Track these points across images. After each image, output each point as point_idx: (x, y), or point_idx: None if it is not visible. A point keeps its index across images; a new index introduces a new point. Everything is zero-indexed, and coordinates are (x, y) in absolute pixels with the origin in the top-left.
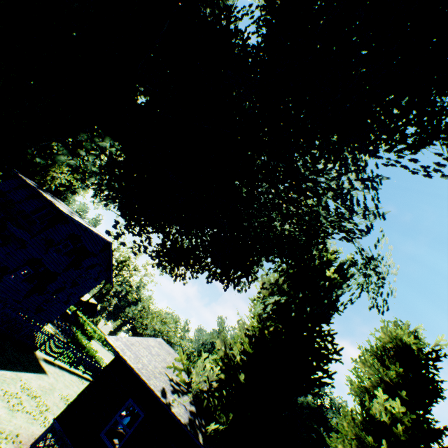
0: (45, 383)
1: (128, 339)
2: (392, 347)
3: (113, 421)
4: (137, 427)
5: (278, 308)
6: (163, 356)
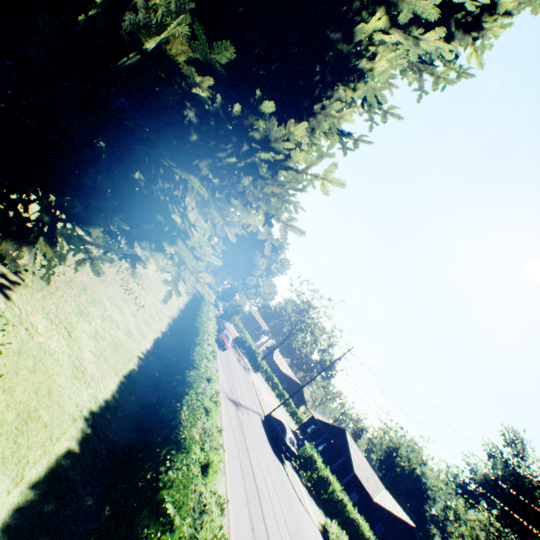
0: None
1: None
2: None
3: None
4: None
5: None
6: None
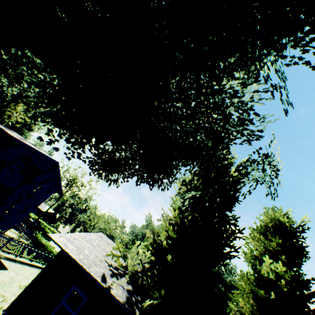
0: (4, 277)
1: (71, 235)
2: (272, 226)
3: (59, 306)
4: (81, 309)
5: (194, 201)
6: (103, 247)
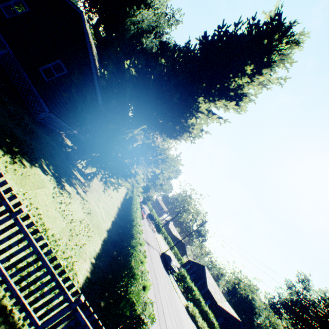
0: None
1: None
2: None
3: None
4: None
5: None
6: None
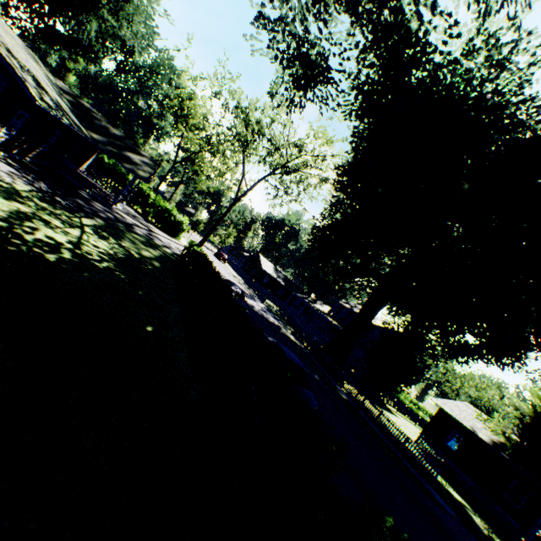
0: (401, 421)
1: (442, 400)
2: None
3: (448, 438)
4: (462, 442)
5: None
6: (469, 412)
